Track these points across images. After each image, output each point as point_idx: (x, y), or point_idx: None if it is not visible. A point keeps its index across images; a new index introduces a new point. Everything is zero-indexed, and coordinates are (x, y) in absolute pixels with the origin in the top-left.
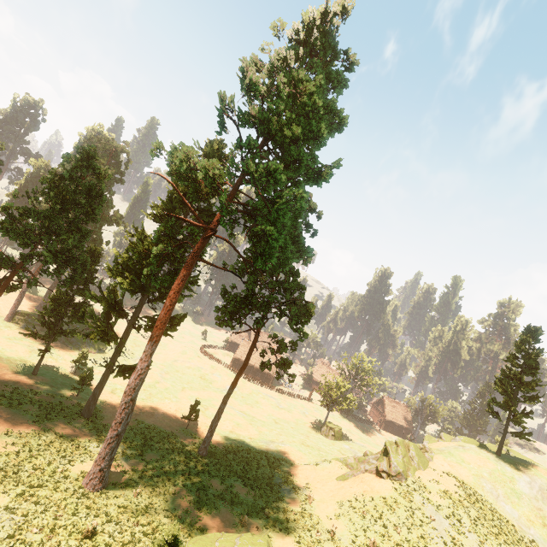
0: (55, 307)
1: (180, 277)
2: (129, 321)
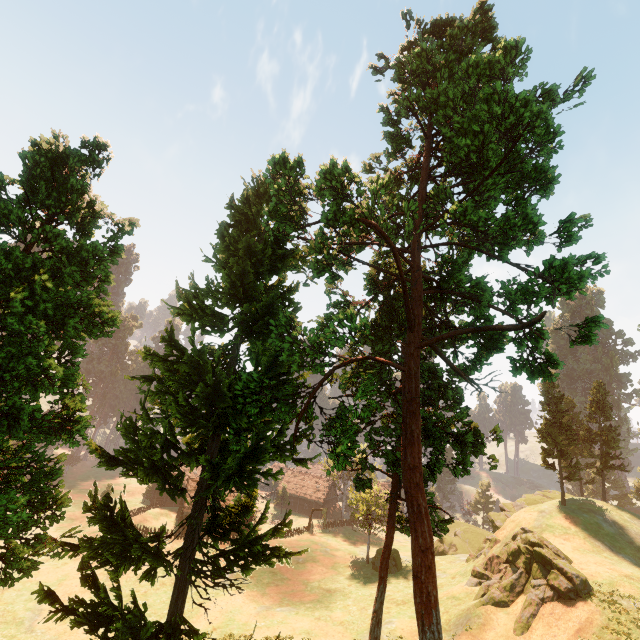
0: None
1: (417, 434)
2: (181, 568)
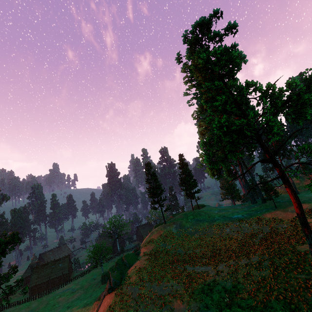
0: None
1: None
2: None
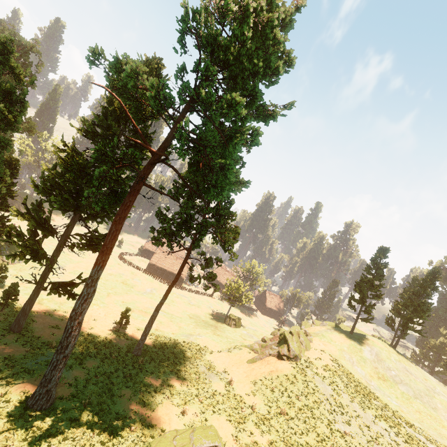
0: None
1: (127, 202)
2: (60, 239)
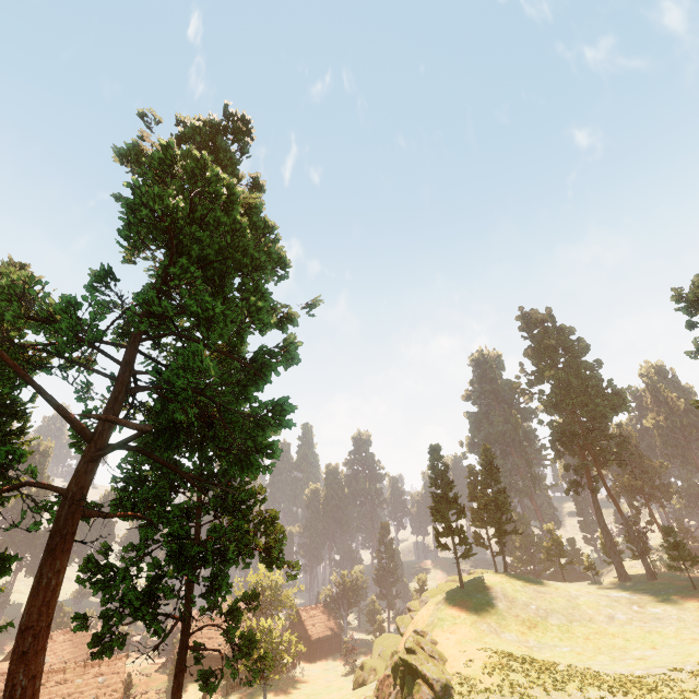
0: None
1: (47, 579)
2: None
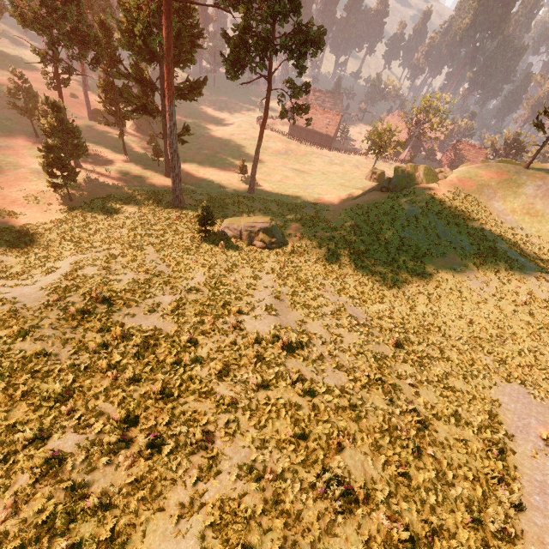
0: (107, 95)
1: (165, 29)
2: (160, 94)
